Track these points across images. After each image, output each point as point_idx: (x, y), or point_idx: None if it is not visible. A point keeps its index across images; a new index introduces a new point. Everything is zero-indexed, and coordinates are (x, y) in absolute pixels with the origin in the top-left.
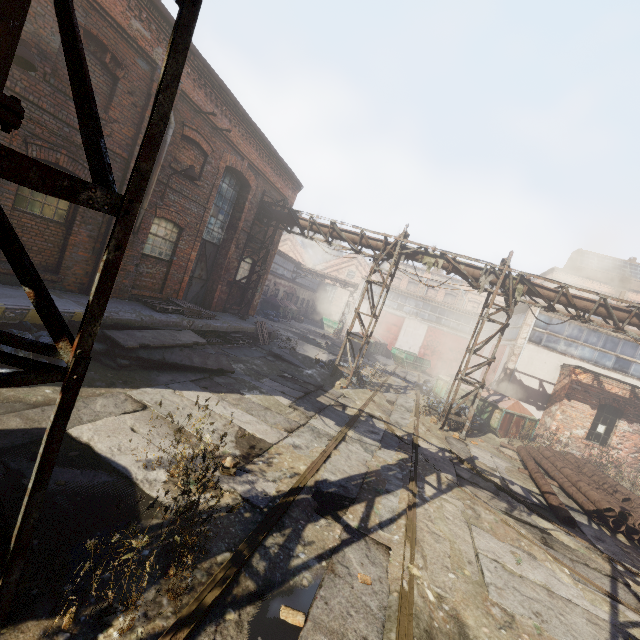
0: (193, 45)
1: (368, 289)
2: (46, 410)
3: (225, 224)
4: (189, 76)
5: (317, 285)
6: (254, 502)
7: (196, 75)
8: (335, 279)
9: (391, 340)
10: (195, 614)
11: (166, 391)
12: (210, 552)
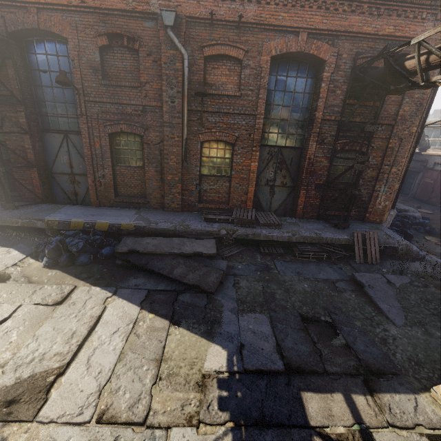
0: None
1: None
2: (20, 286)
3: (304, 122)
4: None
5: None
6: None
7: None
8: None
9: None
10: None
11: (103, 294)
12: None
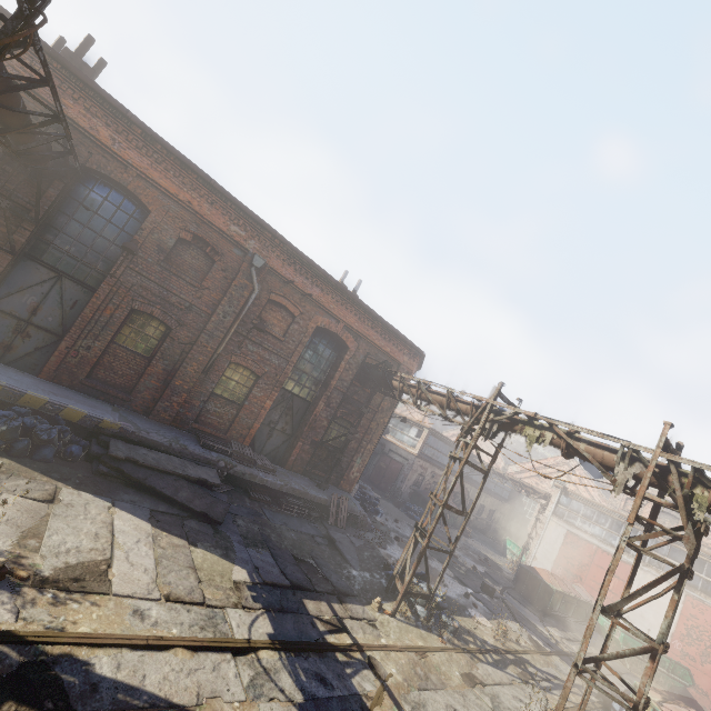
0: (282, 236)
1: (448, 467)
2: None
3: (320, 382)
4: (279, 257)
5: (509, 492)
6: None
7: (286, 257)
8: (518, 482)
9: (609, 602)
10: None
11: (102, 502)
12: None
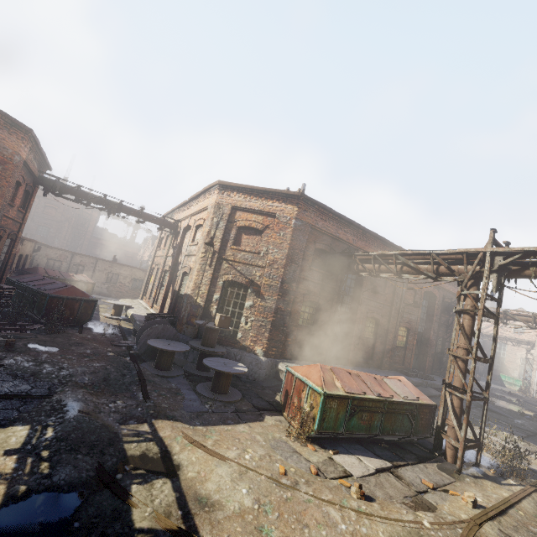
0: None
1: None
2: None
3: (424, 320)
4: None
5: (481, 343)
6: (534, 470)
7: None
8: (504, 338)
9: None
10: (535, 486)
11: None
12: (526, 477)
